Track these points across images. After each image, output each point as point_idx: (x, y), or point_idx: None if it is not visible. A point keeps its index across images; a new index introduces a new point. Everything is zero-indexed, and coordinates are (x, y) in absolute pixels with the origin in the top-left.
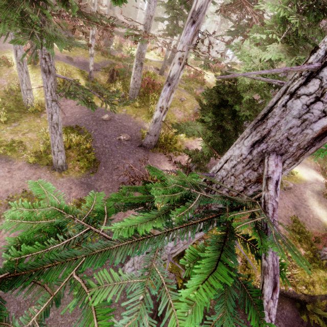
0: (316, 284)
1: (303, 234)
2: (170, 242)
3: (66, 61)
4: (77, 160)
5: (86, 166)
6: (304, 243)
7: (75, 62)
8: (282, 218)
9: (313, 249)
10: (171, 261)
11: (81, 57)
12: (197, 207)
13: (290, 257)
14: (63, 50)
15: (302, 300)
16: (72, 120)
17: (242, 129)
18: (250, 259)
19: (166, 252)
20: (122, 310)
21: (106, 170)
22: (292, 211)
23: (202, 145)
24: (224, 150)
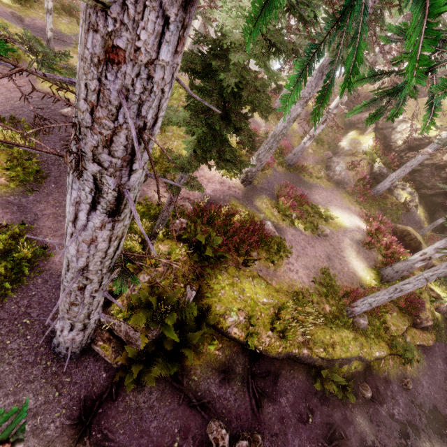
0: (336, 346)
1: (332, 289)
2: (71, 246)
3: (9, 18)
4: (4, 168)
5: (20, 179)
6: (332, 299)
7: (27, 25)
8: (310, 269)
9: (342, 306)
10: (105, 296)
11: (40, 21)
12: (73, 157)
13: (310, 314)
14: (7, 2)
15: (318, 365)
16: (7, 108)
17: (240, 121)
18: (257, 315)
19: (74, 268)
20: (51, 388)
21: (58, 189)
22: (323, 262)
23: (184, 141)
24: (212, 147)
